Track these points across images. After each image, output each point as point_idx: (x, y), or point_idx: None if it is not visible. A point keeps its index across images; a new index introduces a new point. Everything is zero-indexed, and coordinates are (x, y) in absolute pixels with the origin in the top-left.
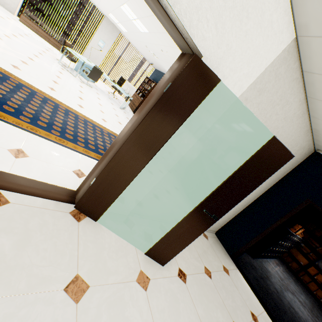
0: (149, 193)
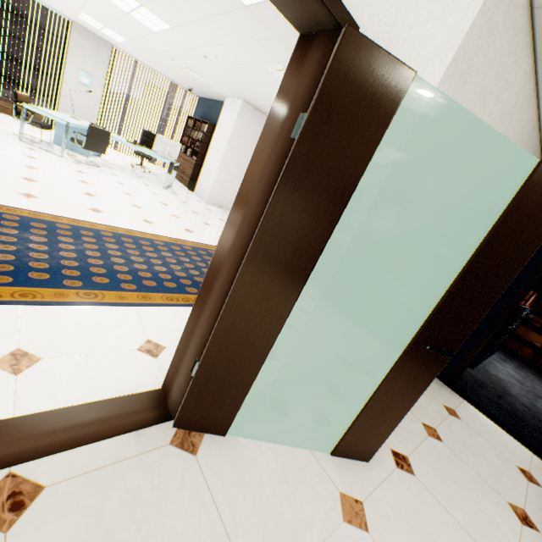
0: (297, 341)
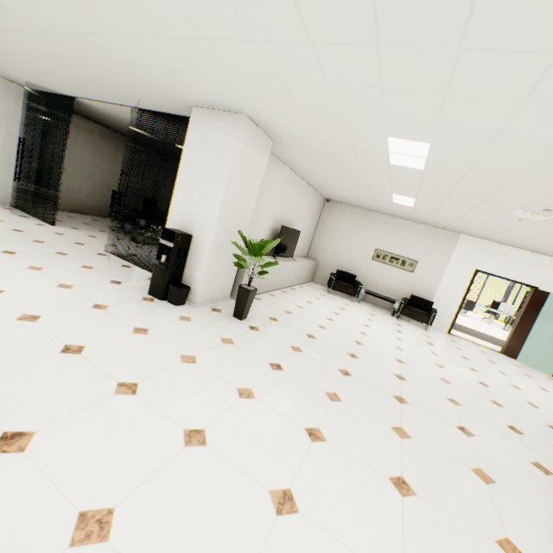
0: (544, 351)
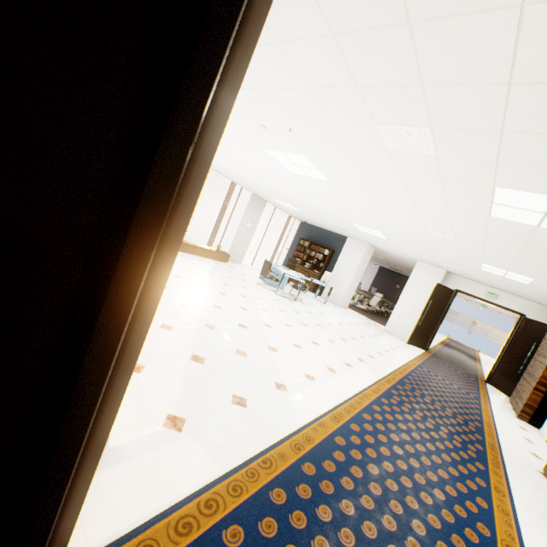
0: None
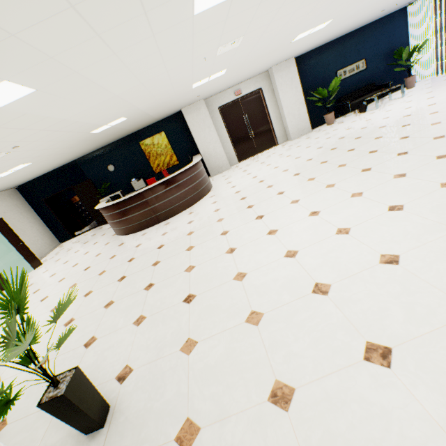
0: (8, 267)
